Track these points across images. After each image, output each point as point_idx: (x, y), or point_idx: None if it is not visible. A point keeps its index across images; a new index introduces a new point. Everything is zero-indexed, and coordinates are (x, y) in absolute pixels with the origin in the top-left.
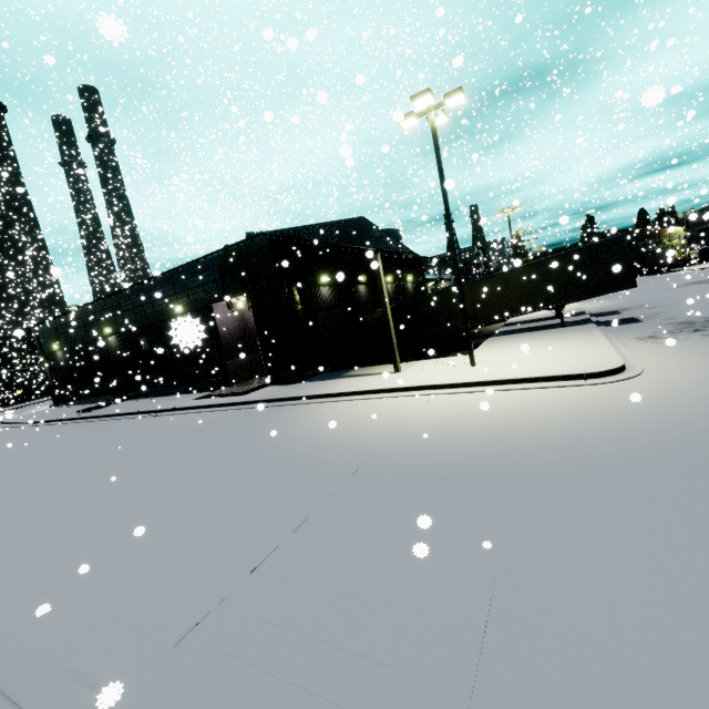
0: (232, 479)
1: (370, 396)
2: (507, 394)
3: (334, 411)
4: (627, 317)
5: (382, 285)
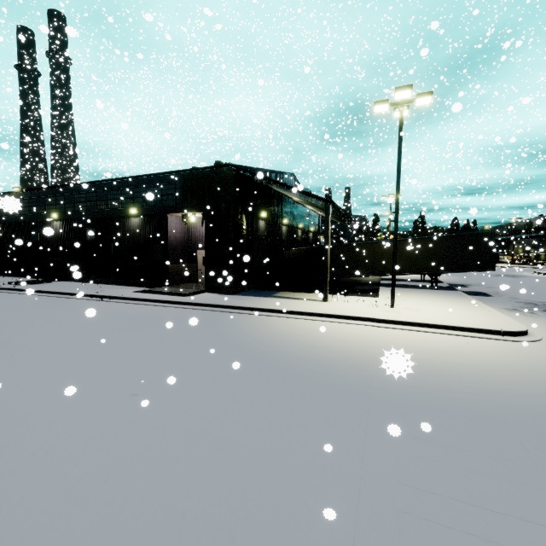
0: (234, 378)
1: (315, 317)
2: (443, 337)
3: (288, 326)
4: (477, 291)
5: (329, 229)
